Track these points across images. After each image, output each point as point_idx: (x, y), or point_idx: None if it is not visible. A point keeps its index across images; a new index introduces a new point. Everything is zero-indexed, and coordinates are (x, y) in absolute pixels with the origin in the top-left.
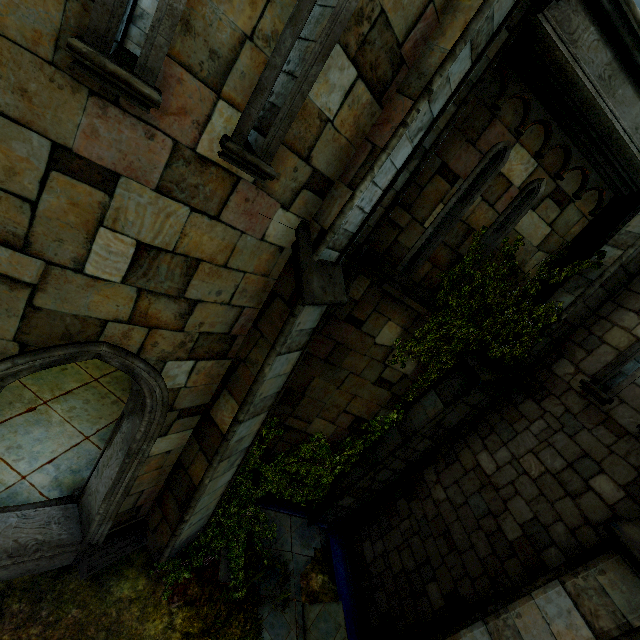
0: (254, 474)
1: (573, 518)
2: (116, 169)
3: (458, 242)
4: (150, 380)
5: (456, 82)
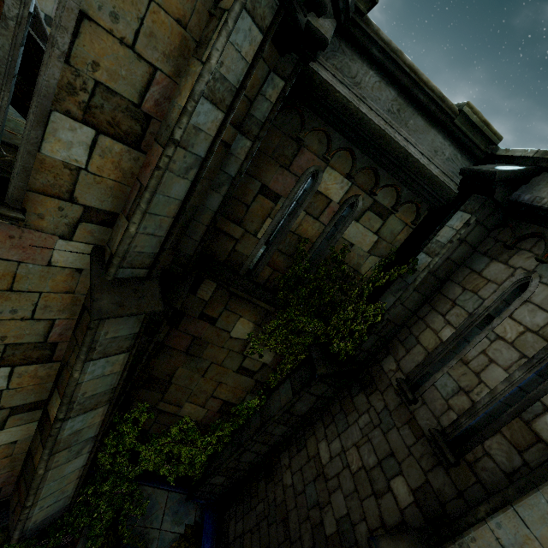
0: (135, 452)
1: (373, 519)
2: None
3: (292, 249)
4: None
5: (213, 129)
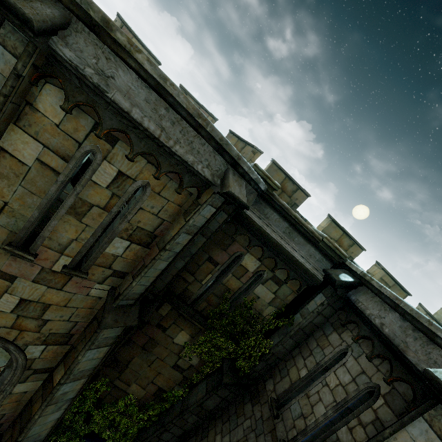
0: (89, 414)
1: None
2: (17, 275)
3: (222, 294)
4: (17, 354)
5: (186, 241)
